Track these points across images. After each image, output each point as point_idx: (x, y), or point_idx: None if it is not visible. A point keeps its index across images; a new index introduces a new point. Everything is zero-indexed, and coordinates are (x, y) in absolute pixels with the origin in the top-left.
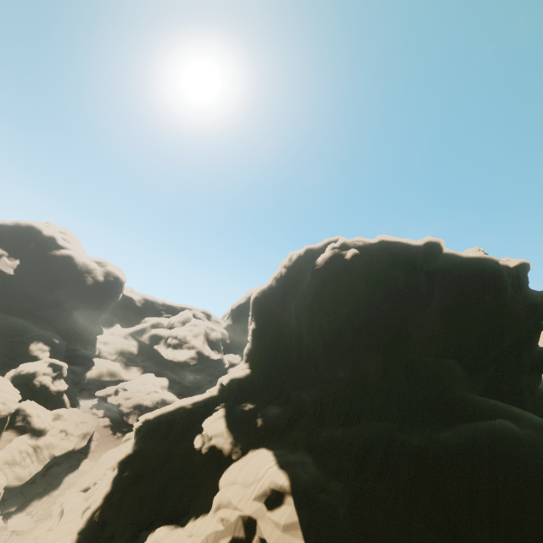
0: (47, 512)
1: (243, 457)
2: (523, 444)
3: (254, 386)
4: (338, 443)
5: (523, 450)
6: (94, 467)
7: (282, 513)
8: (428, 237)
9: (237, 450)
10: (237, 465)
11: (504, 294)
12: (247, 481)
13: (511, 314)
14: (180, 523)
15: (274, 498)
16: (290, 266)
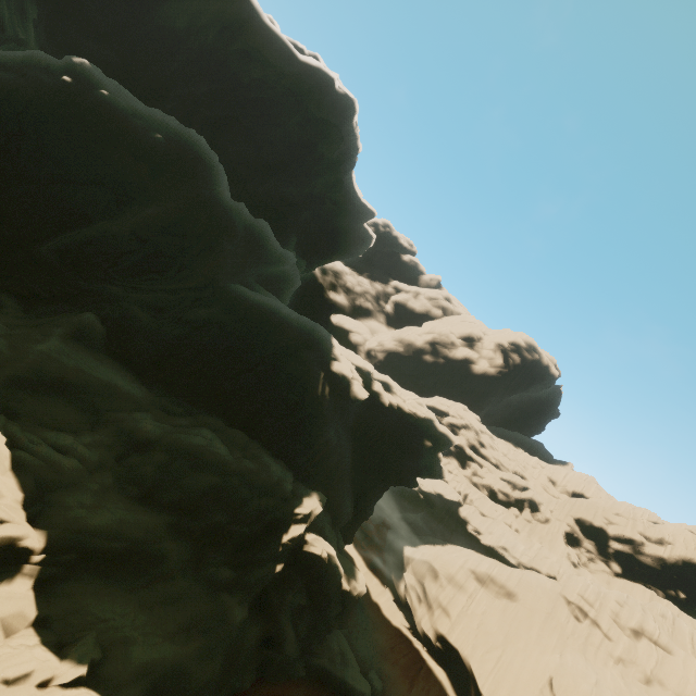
0: None
1: None
2: None
3: None
4: None
5: None
6: None
7: None
8: None
9: None
10: None
11: (229, 38)
12: None
13: (223, 63)
14: None
15: None
16: None
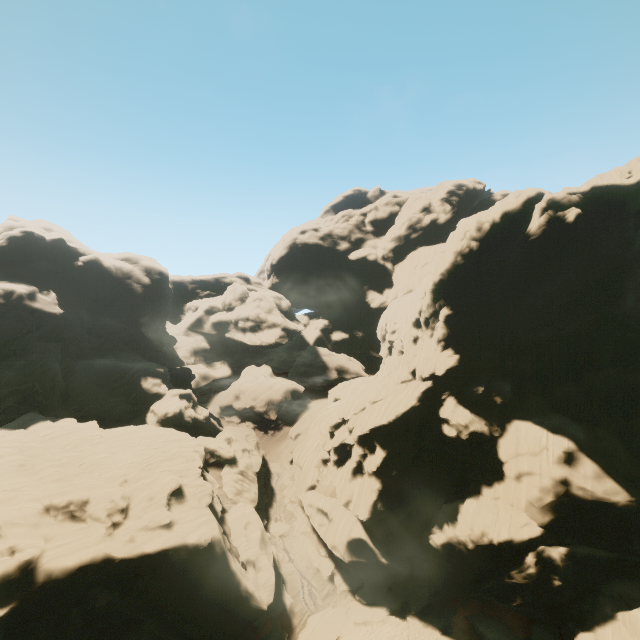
0: (288, 513)
1: (506, 433)
2: None
3: (469, 369)
4: (578, 398)
5: None
6: (295, 468)
7: (582, 466)
8: None
9: (496, 428)
10: (507, 441)
11: None
12: (533, 451)
13: None
14: (470, 492)
15: (567, 457)
16: (482, 238)
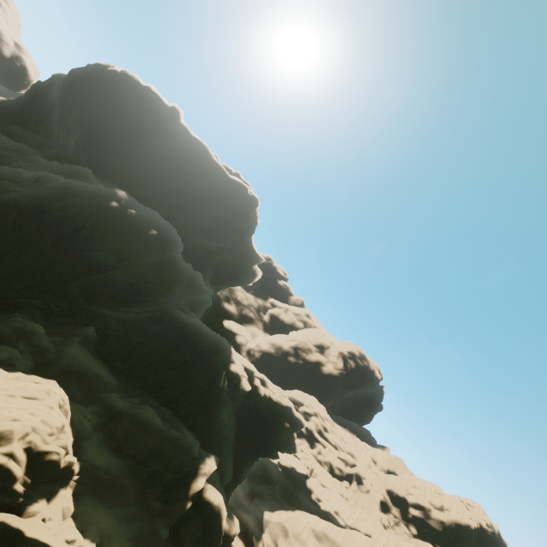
0: None
1: None
2: (79, 172)
3: None
4: None
5: (73, 170)
6: None
7: None
8: (176, 104)
9: None
10: None
11: (191, 165)
12: None
13: (186, 176)
14: None
15: None
16: None
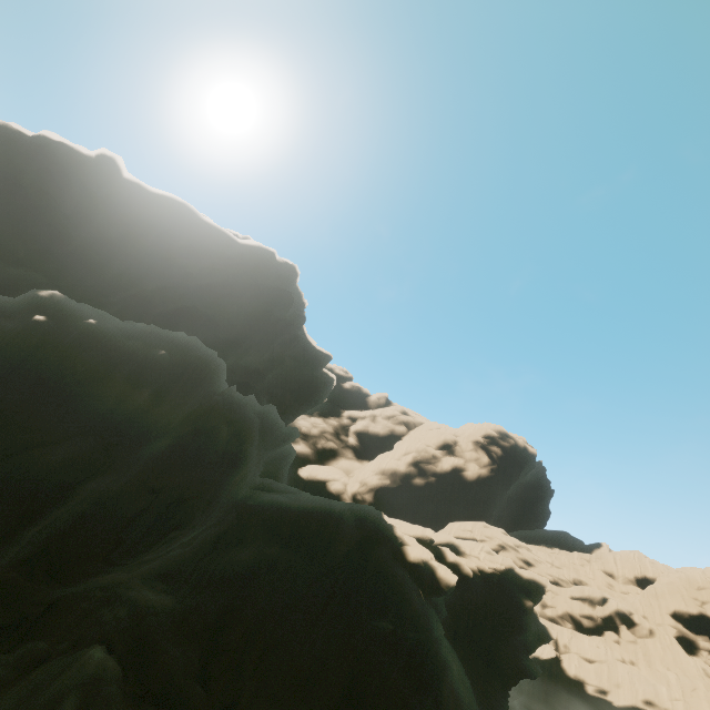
0: None
1: None
2: None
3: None
4: None
5: None
6: None
7: None
8: (104, 148)
9: None
10: None
11: (171, 238)
12: None
13: (169, 260)
14: None
15: None
16: None
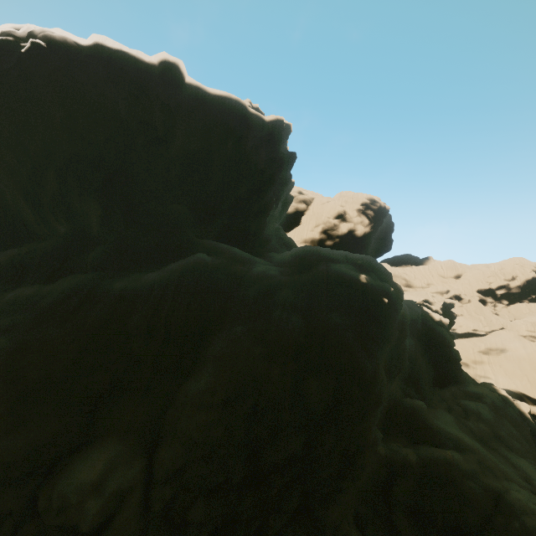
0: None
1: None
2: (209, 270)
3: None
4: (25, 301)
5: (205, 275)
6: None
7: None
8: (164, 53)
9: None
10: None
11: (244, 142)
12: None
13: (248, 163)
14: None
15: None
16: None
